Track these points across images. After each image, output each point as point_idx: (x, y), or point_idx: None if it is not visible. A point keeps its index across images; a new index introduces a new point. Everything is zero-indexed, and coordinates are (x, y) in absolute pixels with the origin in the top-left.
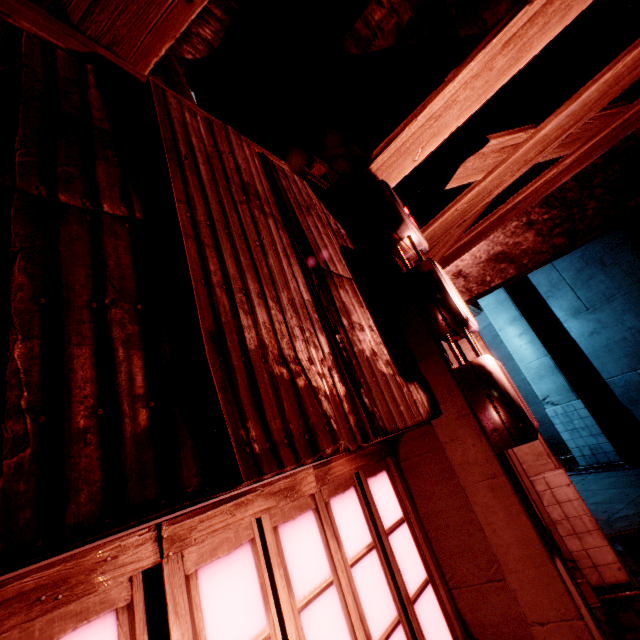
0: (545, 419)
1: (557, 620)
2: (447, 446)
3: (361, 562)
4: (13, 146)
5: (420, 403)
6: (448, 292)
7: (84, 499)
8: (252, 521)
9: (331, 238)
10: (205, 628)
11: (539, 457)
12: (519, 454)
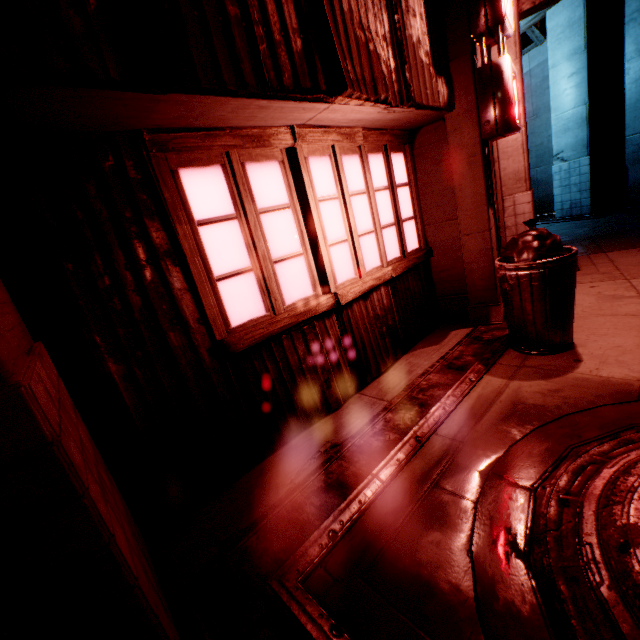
0: (549, 180)
1: (476, 233)
2: (450, 135)
3: (380, 192)
4: None
5: (441, 95)
6: None
7: (287, 78)
8: (329, 147)
9: None
10: (313, 182)
11: (518, 182)
12: (504, 179)
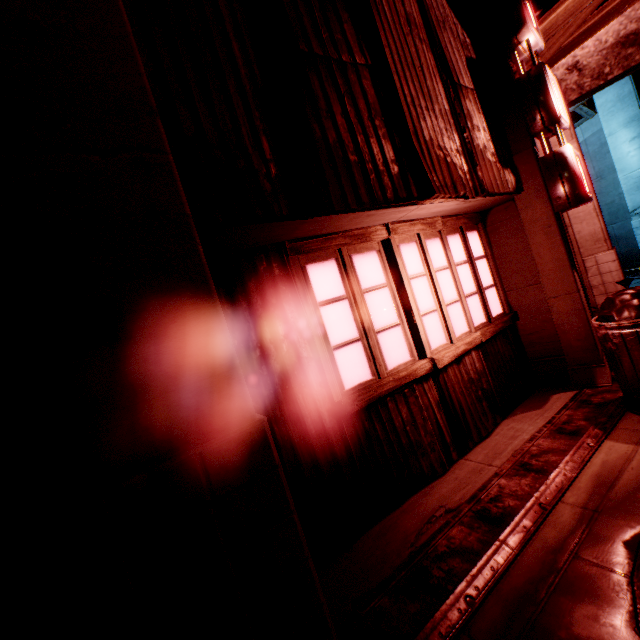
0: (630, 234)
1: (564, 295)
2: (522, 212)
3: (461, 266)
4: (319, 29)
5: (509, 182)
6: (550, 94)
7: (389, 193)
8: (415, 235)
9: (459, 52)
10: (405, 263)
11: (596, 243)
12: (580, 241)
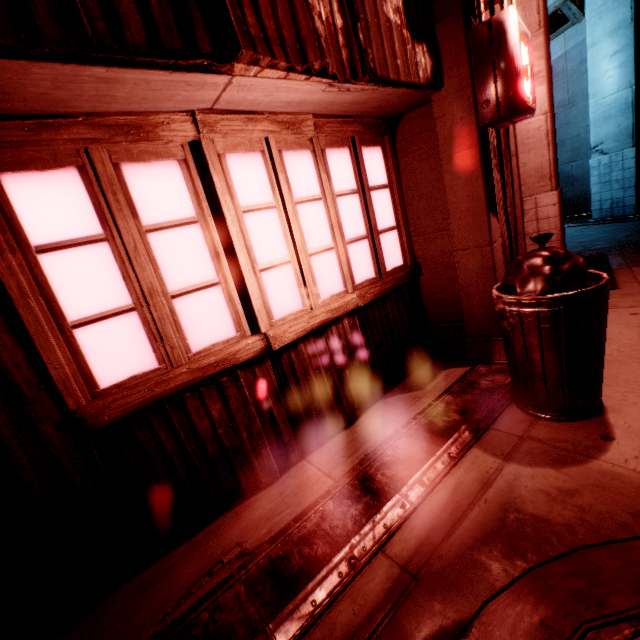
0: (586, 176)
1: (474, 248)
2: (438, 122)
3: (345, 197)
4: None
5: (422, 68)
6: None
7: (134, 32)
8: (262, 140)
9: None
10: (234, 186)
11: (541, 180)
12: (523, 177)
